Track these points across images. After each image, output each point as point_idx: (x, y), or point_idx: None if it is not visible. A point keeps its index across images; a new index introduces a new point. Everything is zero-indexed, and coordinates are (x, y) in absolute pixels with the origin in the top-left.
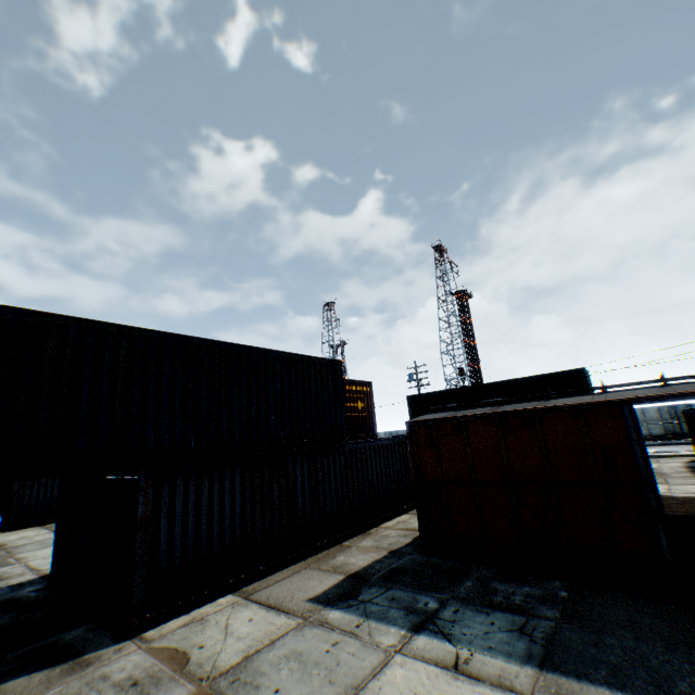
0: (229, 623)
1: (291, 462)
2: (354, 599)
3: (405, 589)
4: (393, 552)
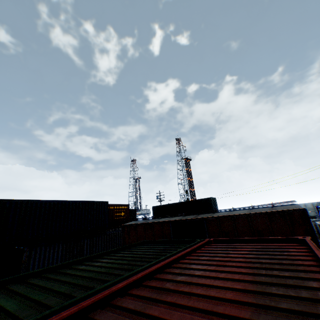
0: None
1: (83, 239)
2: None
3: None
4: None
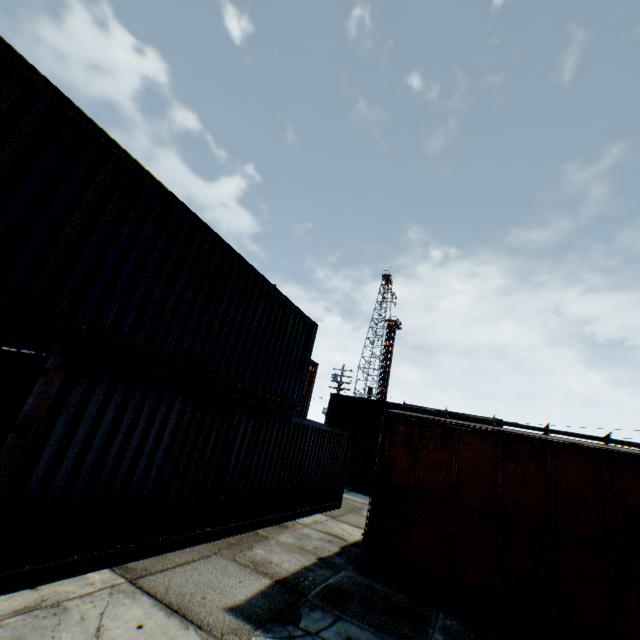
0: (104, 626)
1: (239, 413)
2: (295, 626)
3: (360, 624)
4: (323, 560)
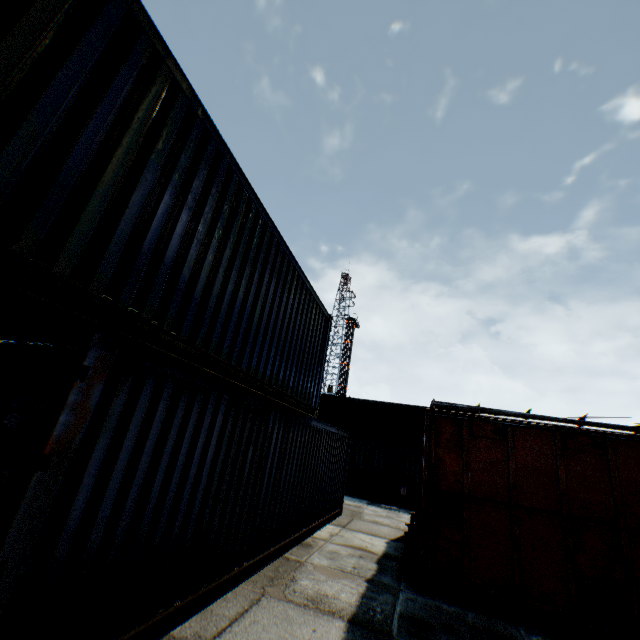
0: None
1: (272, 419)
2: None
3: None
4: (374, 582)
